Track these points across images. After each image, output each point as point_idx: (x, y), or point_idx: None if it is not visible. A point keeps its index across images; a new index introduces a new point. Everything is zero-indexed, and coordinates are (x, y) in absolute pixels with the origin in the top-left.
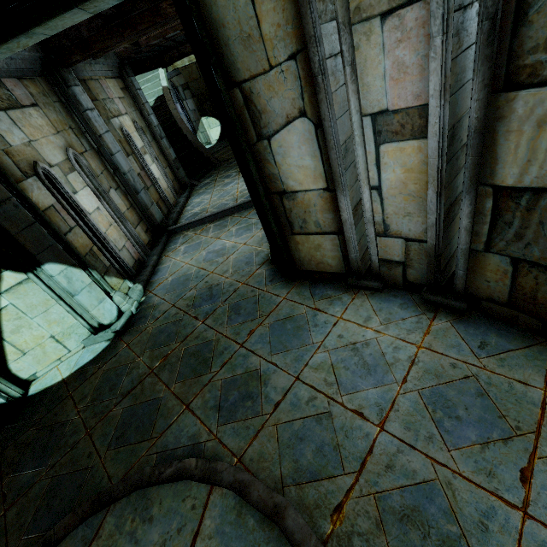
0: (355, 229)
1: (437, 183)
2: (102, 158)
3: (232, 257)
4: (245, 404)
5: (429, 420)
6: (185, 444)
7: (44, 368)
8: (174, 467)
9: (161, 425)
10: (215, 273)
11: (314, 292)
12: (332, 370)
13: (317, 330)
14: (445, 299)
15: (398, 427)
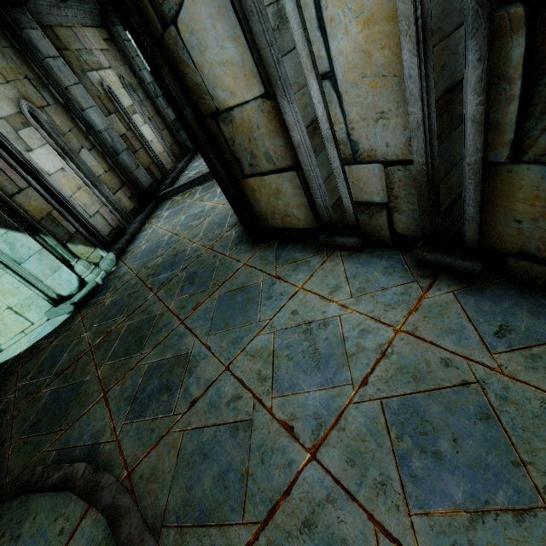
0: (315, 158)
1: (415, 30)
2: (71, 114)
3: (207, 220)
4: (160, 398)
5: (387, 453)
6: (85, 443)
7: (7, 341)
8: (63, 471)
9: (74, 414)
10: (186, 238)
11: (280, 255)
12: (272, 359)
13: (269, 304)
14: (448, 257)
15: (337, 458)
